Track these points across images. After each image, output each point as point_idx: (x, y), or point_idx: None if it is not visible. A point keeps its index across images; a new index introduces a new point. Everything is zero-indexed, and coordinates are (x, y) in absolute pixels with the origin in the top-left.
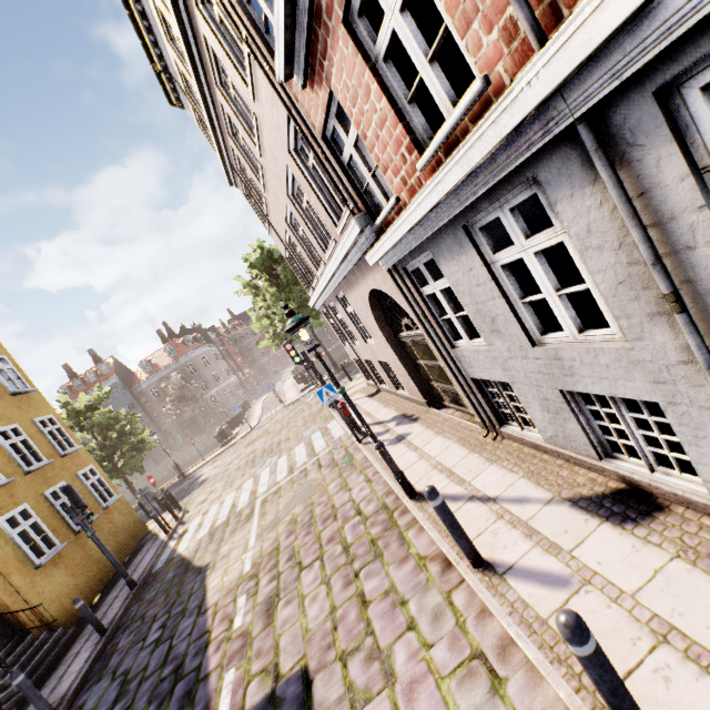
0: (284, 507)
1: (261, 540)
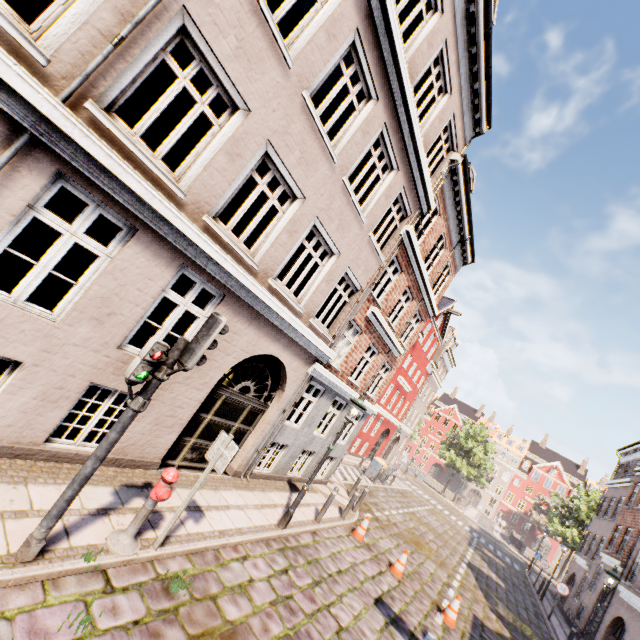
0: None
1: None
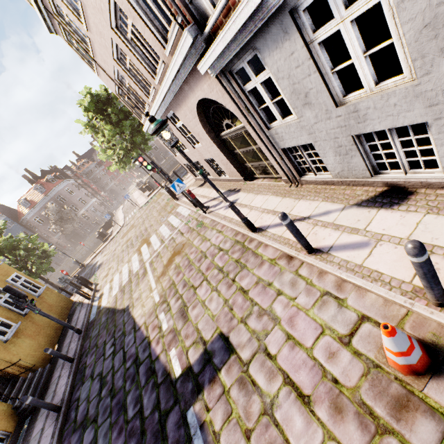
0: (167, 262)
1: (159, 283)
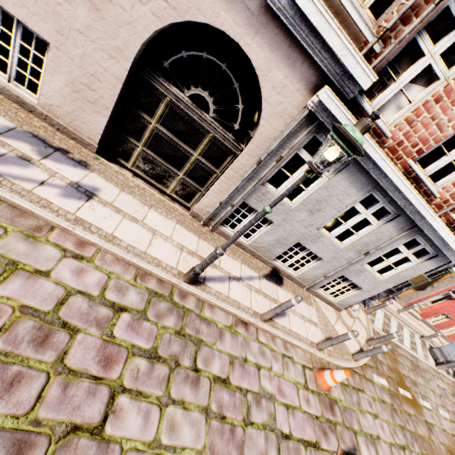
0: None
1: None
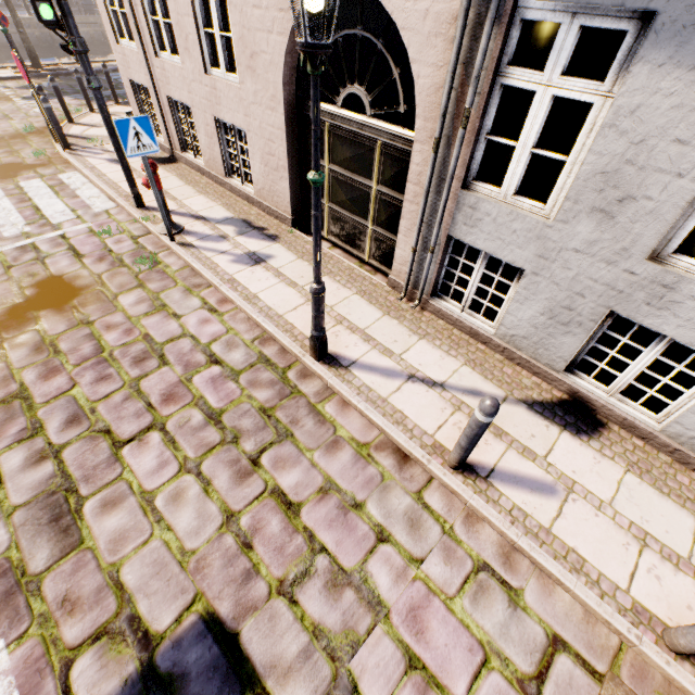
0: (3, 313)
1: None
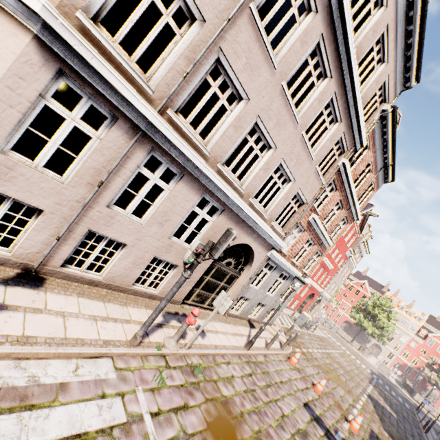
0: None
1: None
